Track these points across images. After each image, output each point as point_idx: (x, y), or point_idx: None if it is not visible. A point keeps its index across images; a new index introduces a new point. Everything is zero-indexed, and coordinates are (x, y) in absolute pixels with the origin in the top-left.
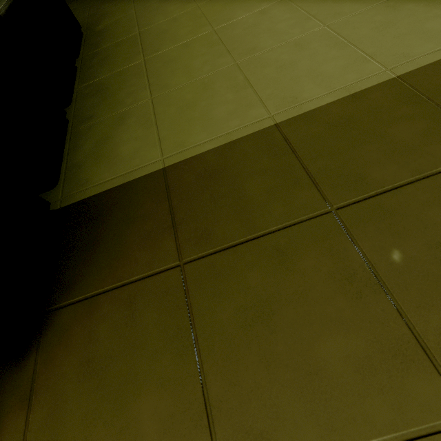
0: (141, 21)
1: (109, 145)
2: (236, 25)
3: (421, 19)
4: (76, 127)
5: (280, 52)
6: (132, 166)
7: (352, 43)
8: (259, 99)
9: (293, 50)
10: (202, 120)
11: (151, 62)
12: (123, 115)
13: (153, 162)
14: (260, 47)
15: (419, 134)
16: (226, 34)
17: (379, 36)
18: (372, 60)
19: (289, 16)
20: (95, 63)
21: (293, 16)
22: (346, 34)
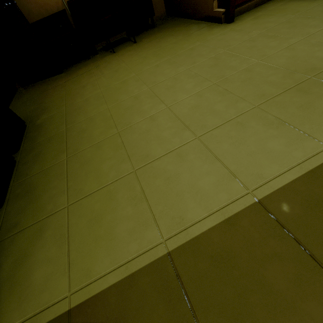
0: (68, 118)
1: (25, 268)
2: (134, 130)
3: (263, 138)
4: (1, 238)
5: (166, 162)
6: (41, 303)
7: (218, 157)
8: (153, 217)
9: (176, 161)
10: (107, 240)
11: (71, 162)
12: (42, 225)
13: (60, 300)
14: (151, 155)
15: (292, 282)
16: (127, 138)
17: (236, 153)
18: (236, 179)
19: (171, 124)
20: (30, 158)
21: (174, 125)
22: (213, 147)
